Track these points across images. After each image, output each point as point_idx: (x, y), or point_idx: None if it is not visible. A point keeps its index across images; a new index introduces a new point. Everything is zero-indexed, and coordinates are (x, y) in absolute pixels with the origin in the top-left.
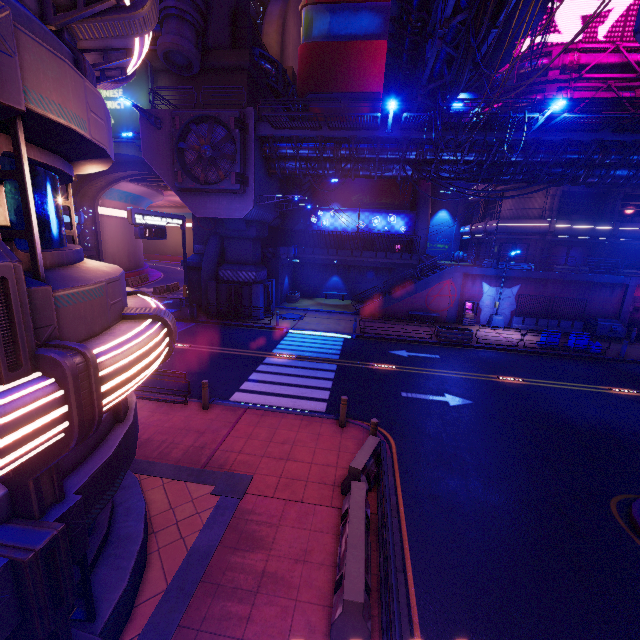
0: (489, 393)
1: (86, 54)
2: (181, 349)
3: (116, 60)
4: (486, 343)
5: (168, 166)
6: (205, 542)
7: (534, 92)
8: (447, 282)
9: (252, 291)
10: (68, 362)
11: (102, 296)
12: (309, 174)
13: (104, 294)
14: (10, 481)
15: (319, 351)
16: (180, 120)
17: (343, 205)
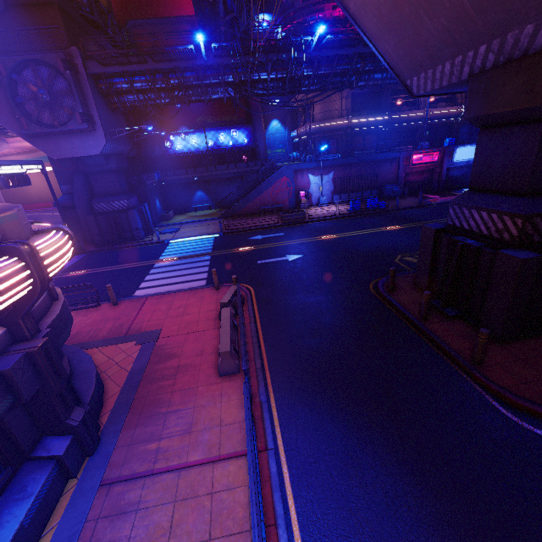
0: (314, 248)
1: None
2: (80, 275)
3: None
4: (315, 218)
5: (7, 114)
6: (139, 365)
7: (318, 10)
8: (283, 179)
9: (129, 216)
10: (22, 247)
11: (18, 219)
12: (148, 105)
13: (19, 218)
14: (7, 323)
15: (196, 250)
16: (4, 66)
17: (190, 127)
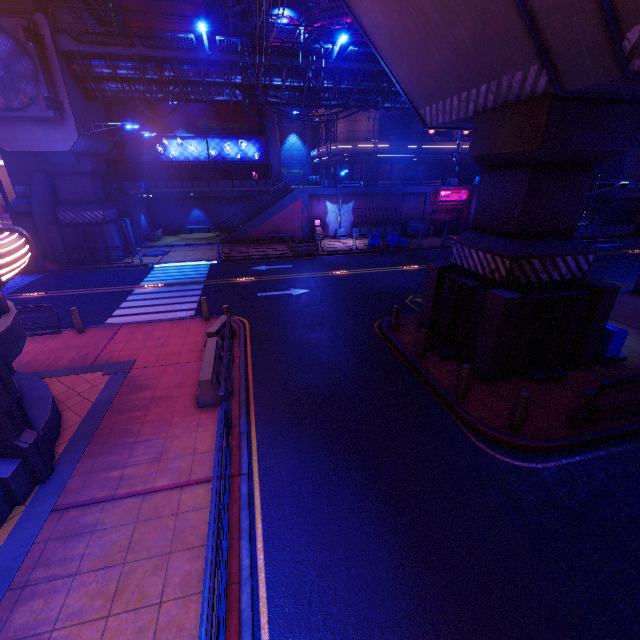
0: (323, 283)
1: None
2: (37, 297)
3: None
4: (329, 251)
5: None
6: (105, 396)
7: (346, 14)
8: (297, 204)
9: (104, 231)
10: None
11: None
12: (136, 98)
13: None
14: None
15: (187, 277)
16: None
17: (189, 131)
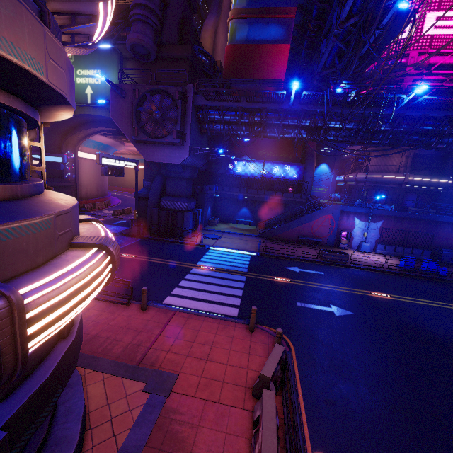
0: (365, 306)
1: (56, 16)
2: (129, 258)
3: (82, 24)
4: (358, 264)
5: (128, 124)
6: (134, 441)
7: (394, 82)
8: (328, 216)
9: (184, 217)
10: None
11: (49, 228)
12: (230, 134)
13: (51, 226)
14: None
15: (232, 265)
16: (139, 92)
17: (252, 157)
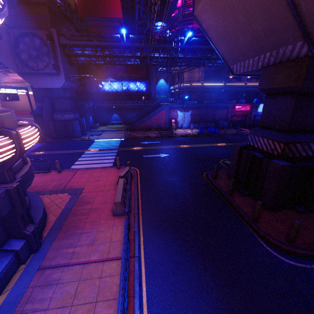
0: (176, 151)
1: None
2: (41, 154)
3: None
4: (179, 135)
5: (11, 60)
6: (68, 206)
7: (190, 23)
8: (163, 111)
9: (73, 124)
10: (12, 132)
11: (11, 117)
12: (91, 63)
13: (12, 116)
14: None
15: (109, 146)
16: (13, 34)
17: (114, 78)
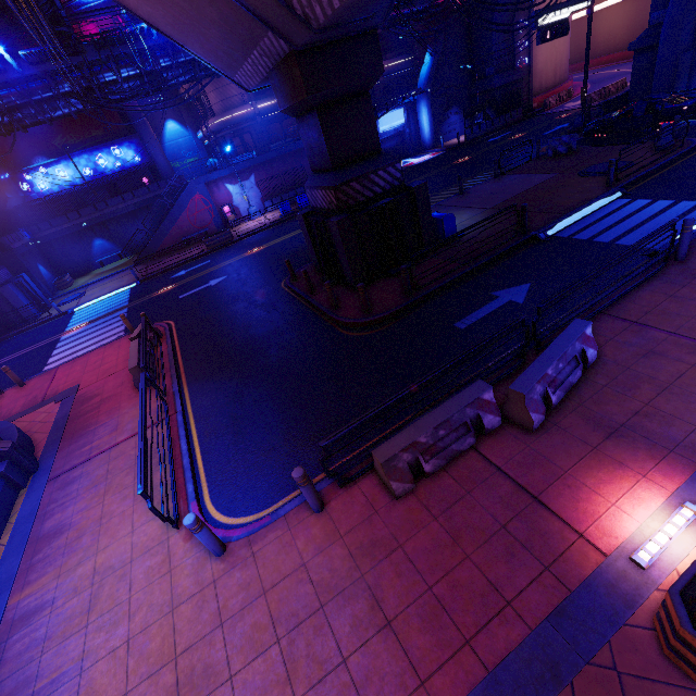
0: (239, 266)
1: None
2: None
3: None
4: (245, 234)
5: None
6: (62, 414)
7: None
8: (197, 197)
9: (4, 295)
10: None
11: None
12: None
13: None
14: None
15: (110, 308)
16: None
17: (50, 156)
